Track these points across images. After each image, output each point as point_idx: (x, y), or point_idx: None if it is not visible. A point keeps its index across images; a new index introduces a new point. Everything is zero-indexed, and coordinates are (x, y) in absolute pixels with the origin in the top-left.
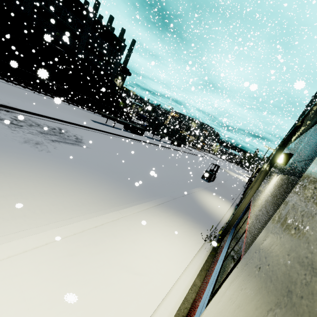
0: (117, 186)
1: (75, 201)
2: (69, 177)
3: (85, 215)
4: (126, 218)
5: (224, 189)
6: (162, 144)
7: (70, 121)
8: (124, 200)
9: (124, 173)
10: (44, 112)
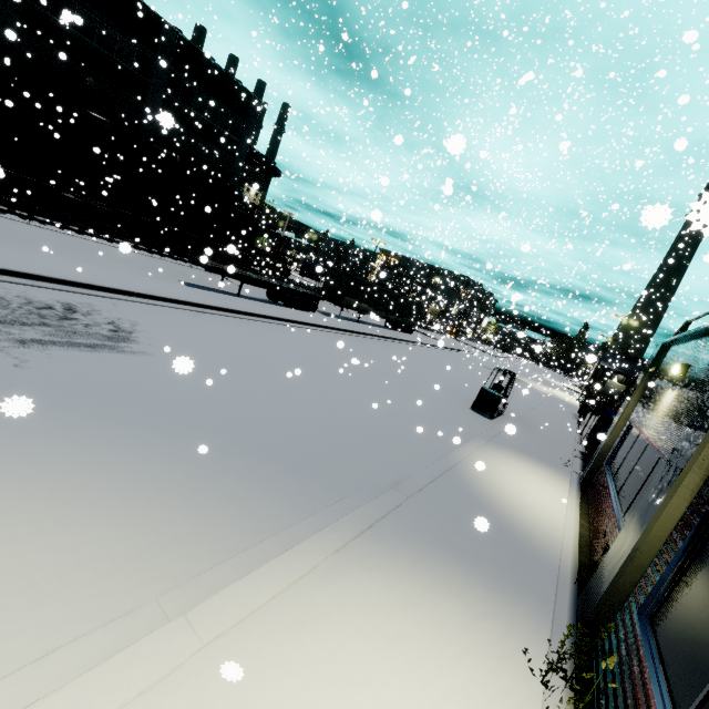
0: (216, 478)
1: None
2: (25, 469)
3: (8, 681)
4: (216, 653)
5: (536, 436)
6: (365, 330)
7: (107, 284)
8: (230, 538)
9: (247, 425)
10: (31, 264)
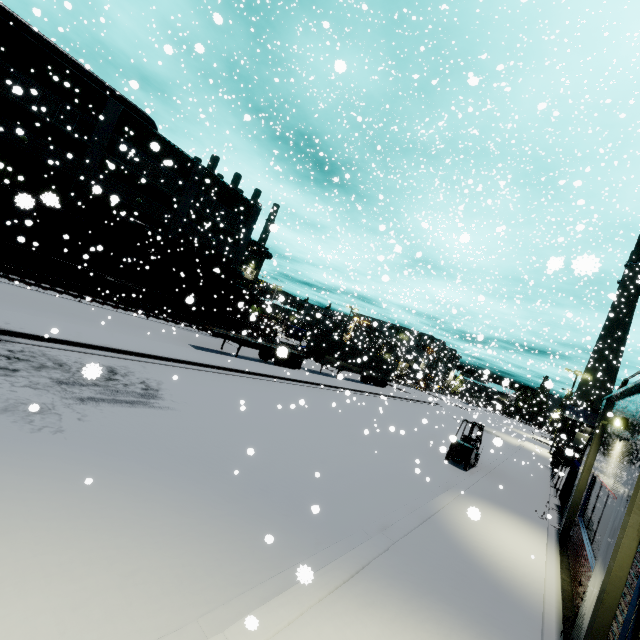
0: (232, 518)
1: (81, 604)
2: (92, 505)
3: None
4: None
5: (510, 488)
6: (343, 384)
7: (139, 350)
8: (247, 572)
9: (253, 471)
10: (85, 336)
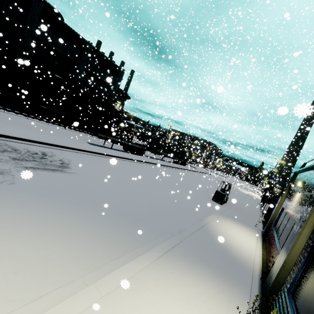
0: (104, 227)
1: (19, 270)
2: (29, 220)
3: (26, 307)
4: (107, 300)
5: (241, 212)
6: (164, 164)
7: (59, 144)
8: (110, 253)
9: (116, 204)
10: (29, 135)
